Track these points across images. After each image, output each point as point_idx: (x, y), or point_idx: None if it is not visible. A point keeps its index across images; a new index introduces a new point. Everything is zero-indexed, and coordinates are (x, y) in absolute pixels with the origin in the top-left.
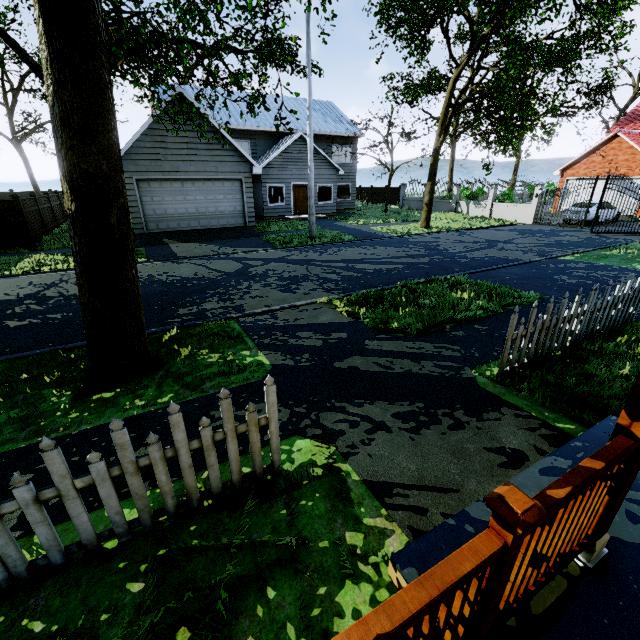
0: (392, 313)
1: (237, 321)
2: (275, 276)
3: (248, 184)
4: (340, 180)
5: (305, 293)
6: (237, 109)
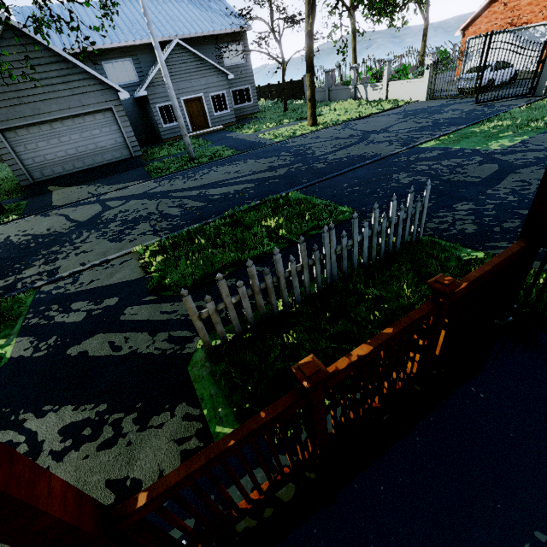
0: (181, 262)
1: (36, 292)
2: (120, 220)
3: (120, 112)
4: (237, 84)
5: (131, 240)
6: (111, 23)
